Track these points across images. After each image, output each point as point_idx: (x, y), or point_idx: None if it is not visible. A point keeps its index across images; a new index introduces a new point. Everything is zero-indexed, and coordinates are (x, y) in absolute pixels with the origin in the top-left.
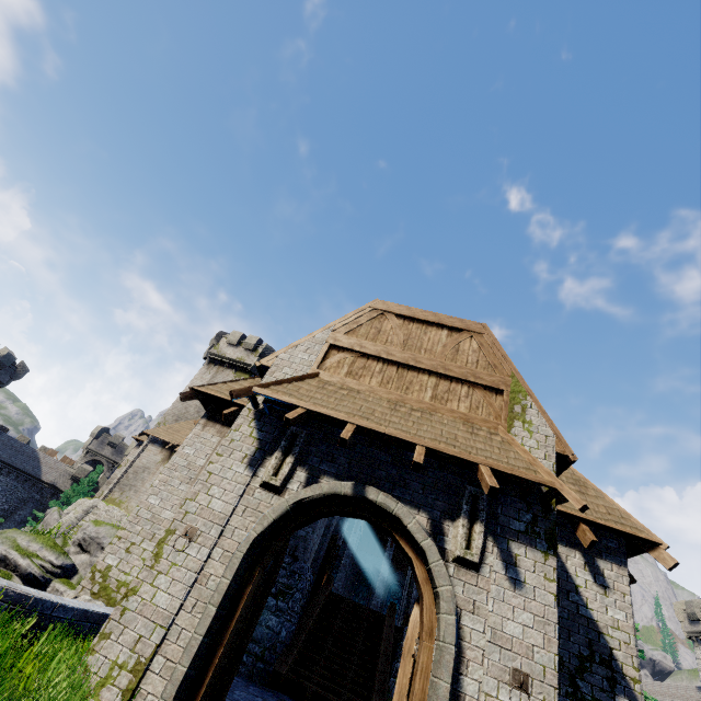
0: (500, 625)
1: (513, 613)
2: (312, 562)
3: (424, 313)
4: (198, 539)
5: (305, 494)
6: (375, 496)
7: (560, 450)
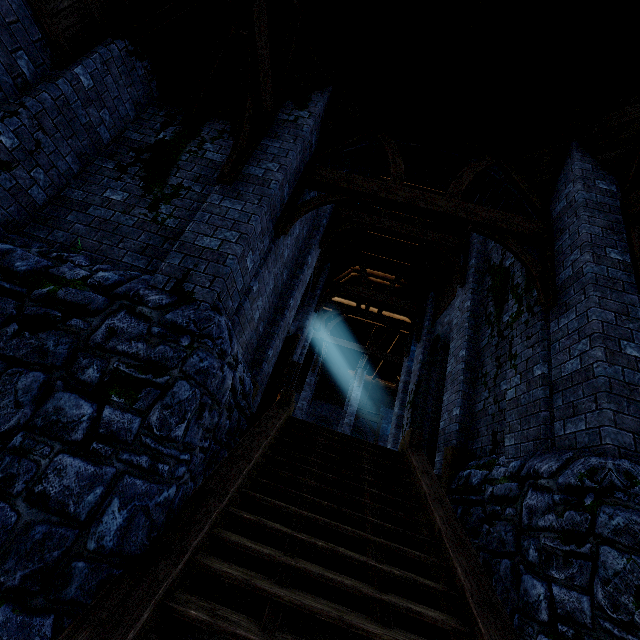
0: None
1: None
2: (251, 367)
3: None
4: None
5: None
6: None
7: None
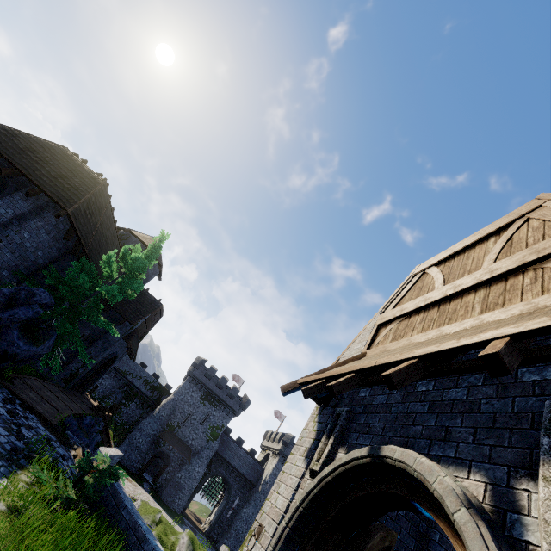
0: None
1: None
2: None
3: (461, 243)
4: (261, 538)
5: (327, 471)
6: (390, 455)
7: None
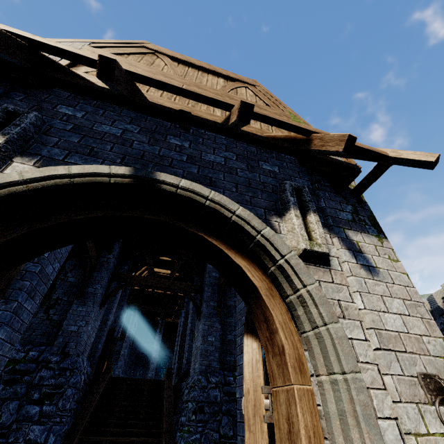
0: (380, 323)
1: (384, 304)
2: (90, 356)
3: (199, 62)
4: None
5: (22, 177)
6: (173, 182)
7: (347, 160)
